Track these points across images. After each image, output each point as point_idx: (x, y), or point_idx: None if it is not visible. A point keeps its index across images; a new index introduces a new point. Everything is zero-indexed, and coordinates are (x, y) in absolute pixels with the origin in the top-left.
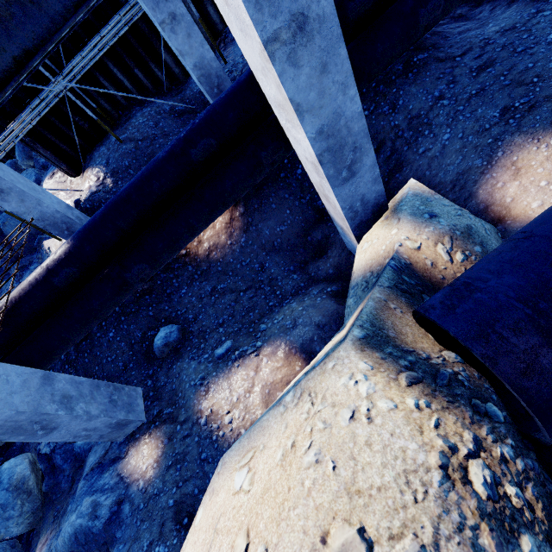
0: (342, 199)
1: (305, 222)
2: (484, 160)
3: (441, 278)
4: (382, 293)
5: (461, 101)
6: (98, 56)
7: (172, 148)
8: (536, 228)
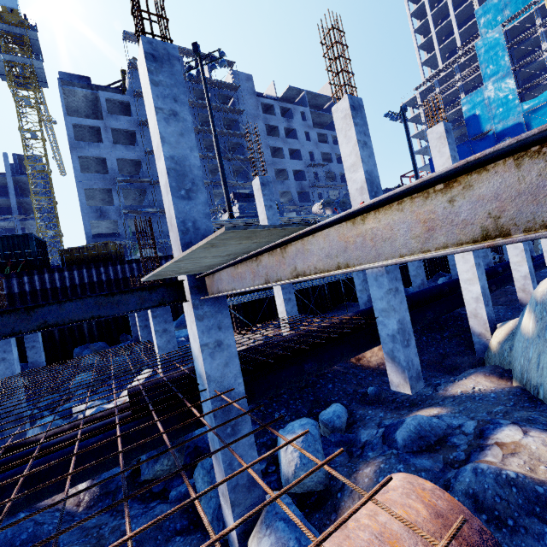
0: (486, 312)
1: (437, 357)
2: None
3: None
4: None
5: None
6: (307, 287)
7: None
8: None
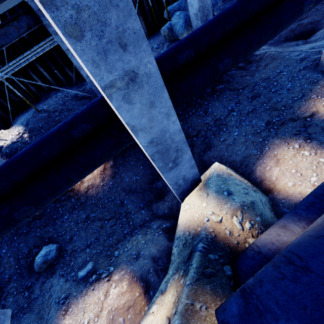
0: (170, 179)
1: (152, 174)
2: (258, 151)
3: (236, 243)
4: (190, 294)
5: (243, 114)
6: (28, 61)
7: (60, 128)
8: (309, 258)
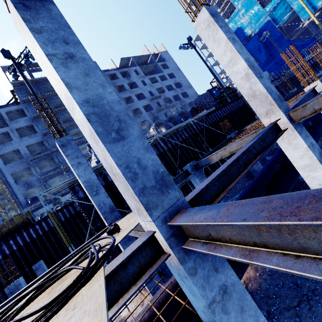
0: None
1: None
2: None
3: None
4: None
5: None
6: None
7: None
8: None
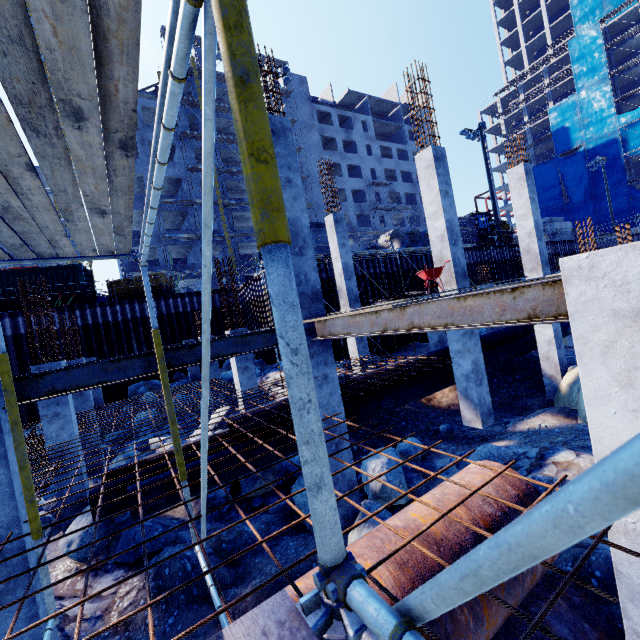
0: (558, 355)
1: (507, 399)
2: None
3: None
4: None
5: None
6: None
7: None
8: None
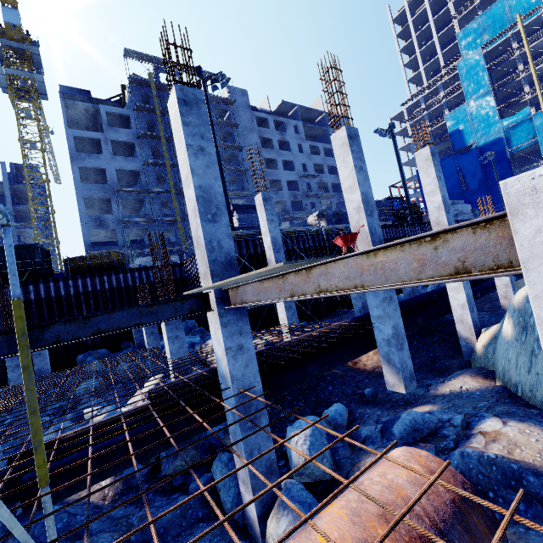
0: (471, 318)
1: (428, 360)
2: None
3: None
4: None
5: None
6: None
7: None
8: None
